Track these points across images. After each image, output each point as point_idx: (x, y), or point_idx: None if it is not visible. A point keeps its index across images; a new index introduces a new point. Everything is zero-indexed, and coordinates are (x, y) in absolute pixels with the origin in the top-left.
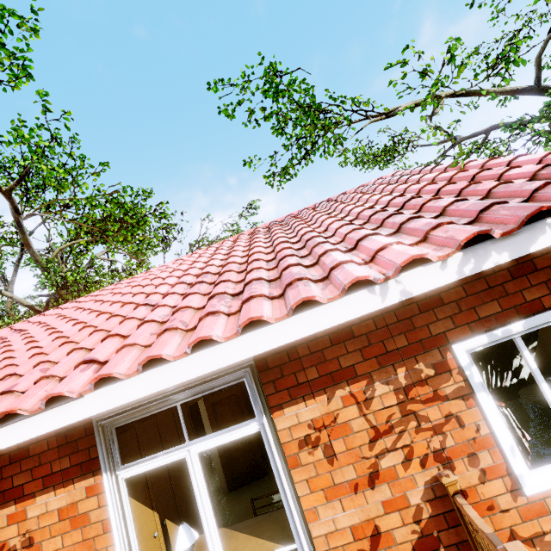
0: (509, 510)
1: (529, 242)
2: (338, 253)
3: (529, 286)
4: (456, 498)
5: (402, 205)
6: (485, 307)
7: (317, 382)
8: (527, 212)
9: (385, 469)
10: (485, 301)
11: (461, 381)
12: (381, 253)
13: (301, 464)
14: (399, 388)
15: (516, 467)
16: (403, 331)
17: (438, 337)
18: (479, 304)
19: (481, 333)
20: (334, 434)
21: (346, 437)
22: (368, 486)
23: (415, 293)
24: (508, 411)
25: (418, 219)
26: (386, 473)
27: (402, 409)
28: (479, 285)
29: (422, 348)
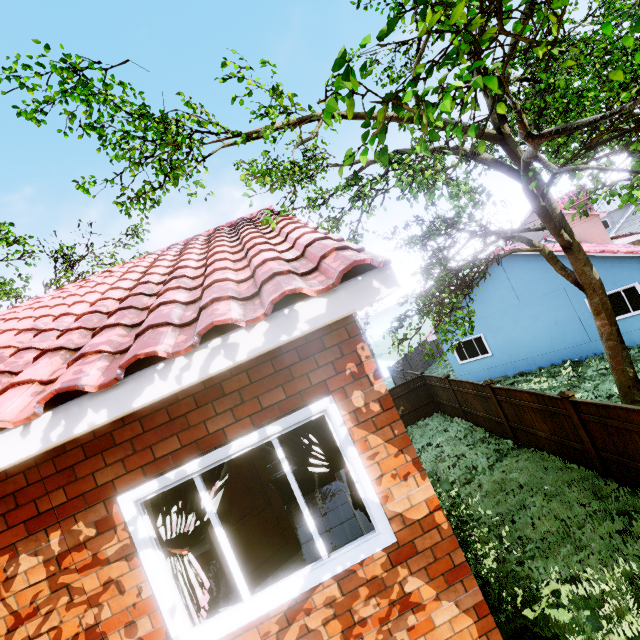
0: None
1: (133, 395)
2: None
3: (214, 415)
4: None
5: (163, 286)
6: (164, 445)
7: None
8: (126, 359)
9: None
10: (163, 437)
11: (127, 538)
12: None
13: None
14: (50, 558)
15: (174, 630)
16: (62, 484)
17: (105, 488)
18: (156, 441)
19: (156, 477)
20: None
21: None
22: None
23: None
24: (190, 558)
25: (103, 332)
26: None
27: (53, 583)
28: (159, 417)
29: (84, 503)
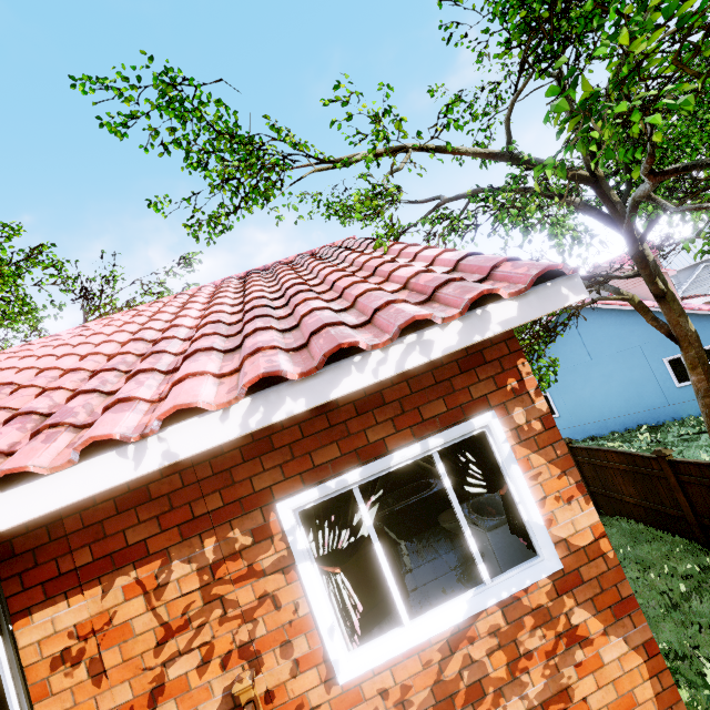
0: (320, 706)
1: (331, 385)
2: (145, 378)
3: (375, 424)
4: (245, 709)
5: (288, 299)
6: (323, 452)
7: (89, 569)
8: (328, 348)
9: (173, 680)
10: (323, 444)
11: (284, 549)
12: (173, 389)
13: (52, 693)
14: (204, 566)
15: (333, 652)
16: (218, 487)
17: (262, 494)
18: (316, 448)
19: (314, 485)
20: (107, 641)
21: (124, 644)
22: (147, 708)
23: (182, 454)
24: (343, 577)
25: (260, 334)
26: (175, 684)
27: (206, 594)
28: (318, 423)
29: (240, 509)
